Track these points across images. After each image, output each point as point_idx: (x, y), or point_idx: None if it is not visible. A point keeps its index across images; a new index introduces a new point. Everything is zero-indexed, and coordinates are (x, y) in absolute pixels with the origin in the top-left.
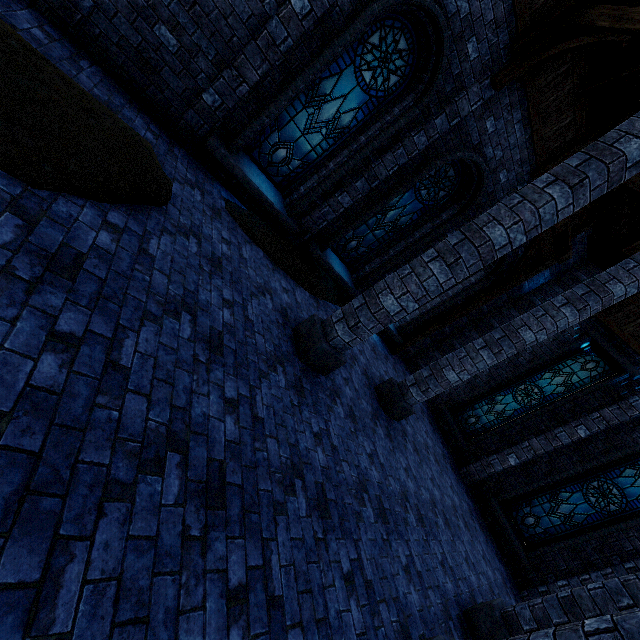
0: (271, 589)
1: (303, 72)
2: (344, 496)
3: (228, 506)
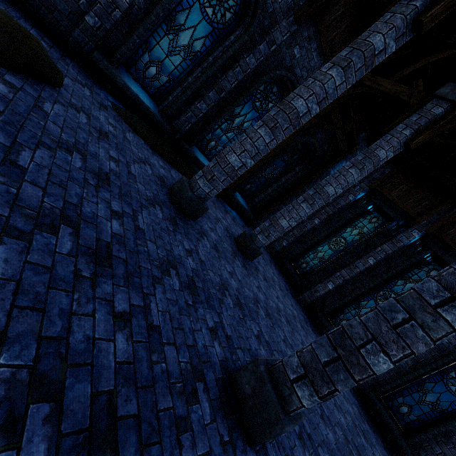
0: (150, 320)
1: (161, 2)
2: (210, 288)
3: (114, 268)
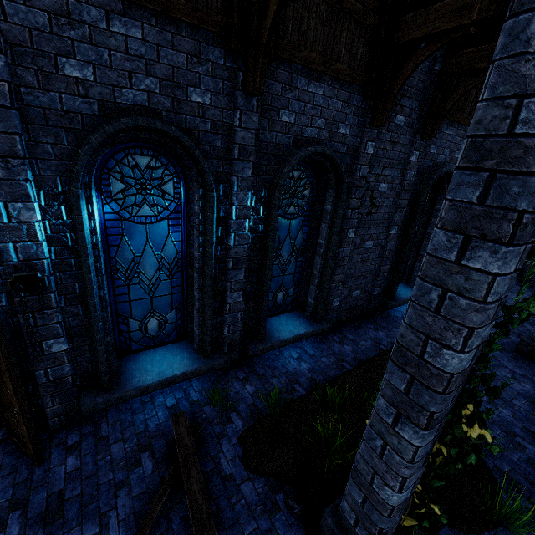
0: None
1: (406, 246)
2: None
3: None
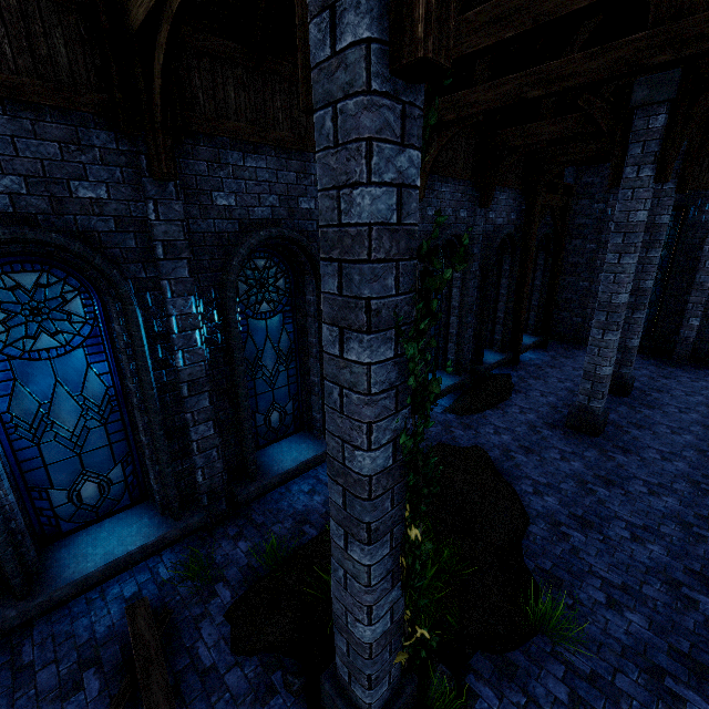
0: None
1: None
2: None
3: None
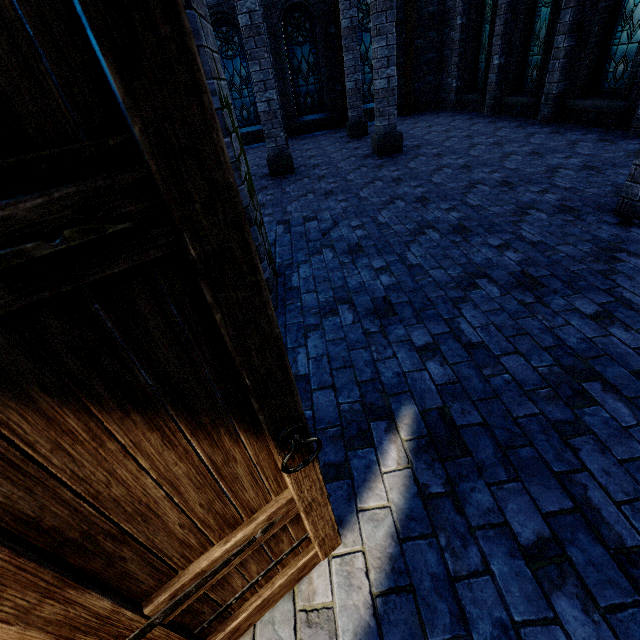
0: None
1: None
2: None
3: None
